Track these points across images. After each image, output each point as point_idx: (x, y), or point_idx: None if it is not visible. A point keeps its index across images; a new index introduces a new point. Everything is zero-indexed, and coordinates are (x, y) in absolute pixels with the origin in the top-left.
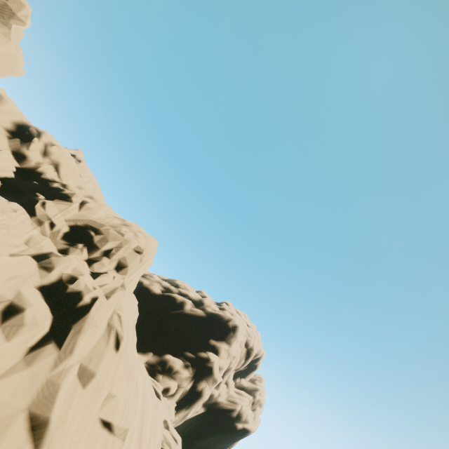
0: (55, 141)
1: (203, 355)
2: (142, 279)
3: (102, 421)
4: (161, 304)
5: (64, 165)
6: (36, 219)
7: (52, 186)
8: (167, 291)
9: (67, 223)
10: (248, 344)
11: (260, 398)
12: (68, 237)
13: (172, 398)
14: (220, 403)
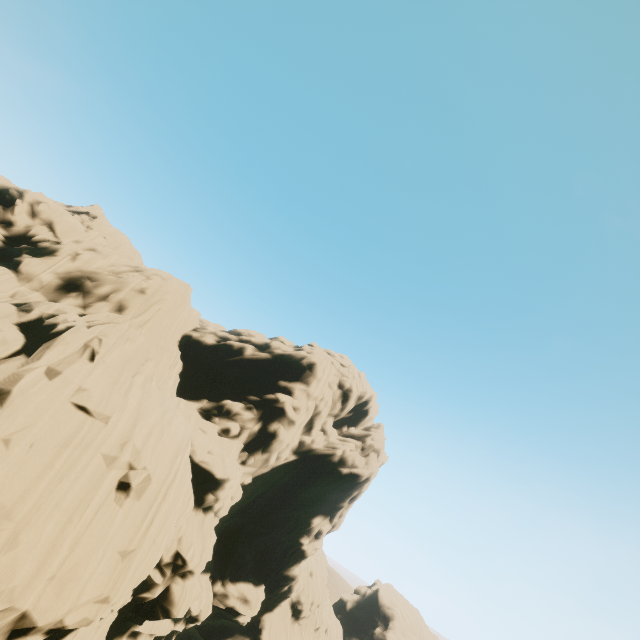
0: (41, 198)
1: (270, 396)
2: (190, 333)
3: (75, 405)
4: (217, 354)
5: (58, 222)
6: (24, 278)
7: (43, 246)
8: (224, 341)
9: (60, 277)
10: (343, 385)
11: (373, 443)
12: (61, 289)
13: (237, 439)
14: (316, 450)
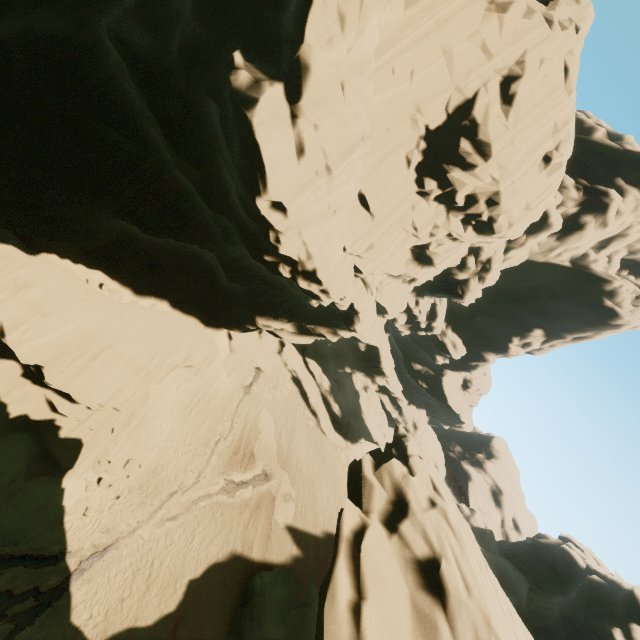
0: None
1: (602, 188)
2: None
3: (564, 65)
4: None
5: None
6: None
7: None
8: None
9: None
10: None
11: None
12: None
13: None
14: (592, 270)
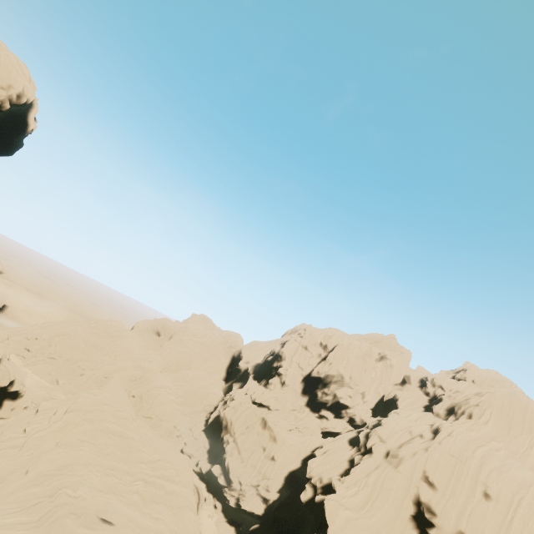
0: (432, 376)
1: None
2: None
3: (451, 455)
4: None
5: (442, 384)
6: (435, 414)
7: (439, 398)
8: None
9: (446, 410)
10: None
11: None
12: (447, 415)
13: None
14: None
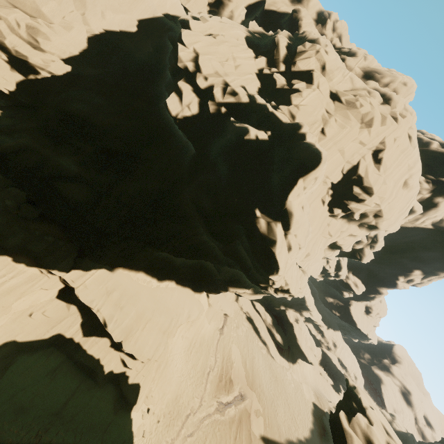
0: (338, 17)
1: None
2: None
3: (408, 135)
4: None
5: (344, 35)
6: (348, 69)
7: (344, 51)
8: None
9: (361, 70)
10: None
11: None
12: (363, 78)
13: None
14: None
